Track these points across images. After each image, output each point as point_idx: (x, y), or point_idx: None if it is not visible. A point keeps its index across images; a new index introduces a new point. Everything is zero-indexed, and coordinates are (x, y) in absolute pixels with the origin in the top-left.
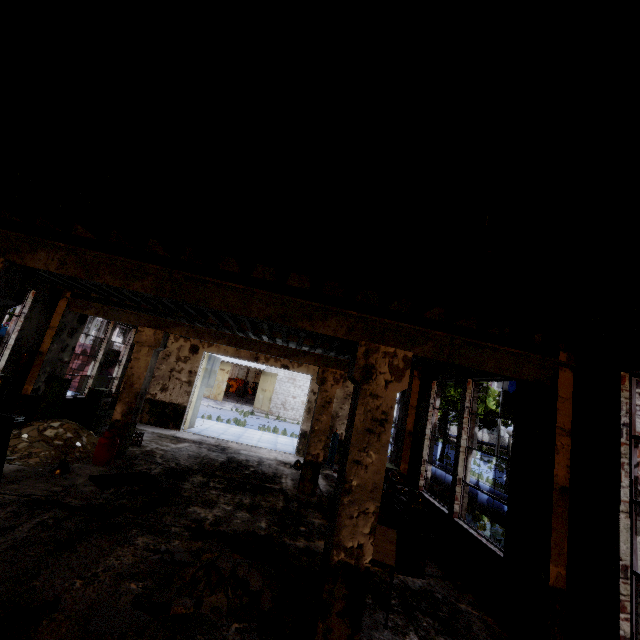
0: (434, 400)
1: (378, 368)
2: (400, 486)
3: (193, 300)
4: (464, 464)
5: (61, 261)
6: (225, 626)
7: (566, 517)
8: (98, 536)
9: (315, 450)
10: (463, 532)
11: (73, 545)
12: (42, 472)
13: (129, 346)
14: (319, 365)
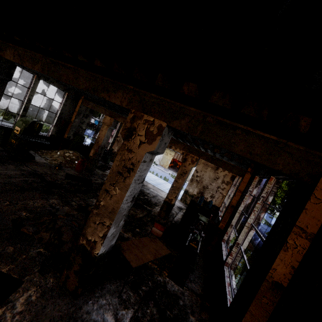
0: (252, 189)
1: (138, 131)
2: (196, 231)
3: (56, 76)
4: (245, 235)
5: (13, 55)
6: (36, 247)
7: (269, 310)
8: (39, 192)
9: (171, 197)
10: (223, 277)
11: (25, 191)
12: (52, 166)
13: (117, 130)
14: (185, 151)
